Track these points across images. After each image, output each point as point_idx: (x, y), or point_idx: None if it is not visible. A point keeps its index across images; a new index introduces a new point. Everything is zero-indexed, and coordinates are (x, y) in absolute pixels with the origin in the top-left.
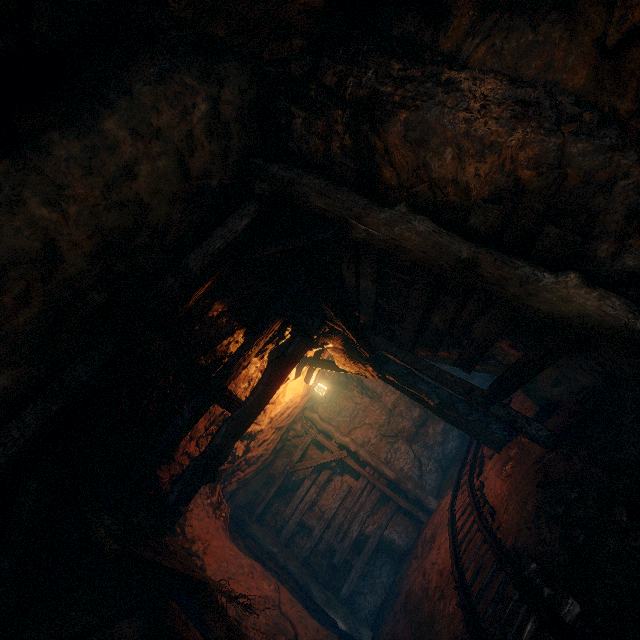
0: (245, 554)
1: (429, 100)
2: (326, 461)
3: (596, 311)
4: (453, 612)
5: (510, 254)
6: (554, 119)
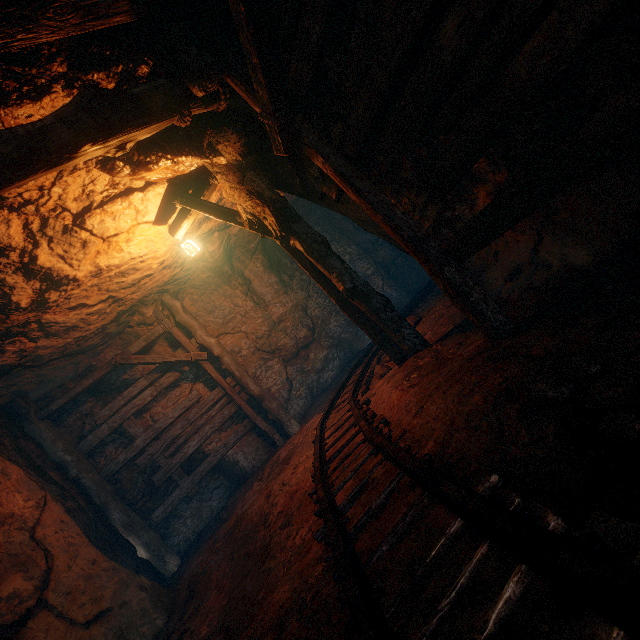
0: (8, 457)
1: None
2: (176, 360)
3: None
4: (301, 545)
5: None
6: None
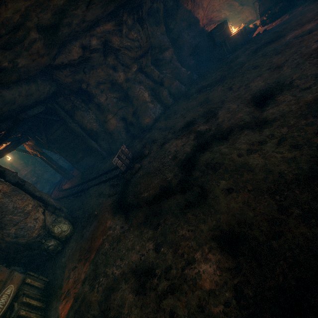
0: None
1: (86, 112)
2: None
3: (96, 147)
4: None
5: (90, 137)
6: (99, 124)
